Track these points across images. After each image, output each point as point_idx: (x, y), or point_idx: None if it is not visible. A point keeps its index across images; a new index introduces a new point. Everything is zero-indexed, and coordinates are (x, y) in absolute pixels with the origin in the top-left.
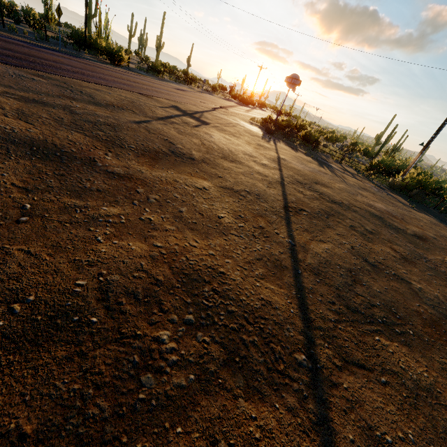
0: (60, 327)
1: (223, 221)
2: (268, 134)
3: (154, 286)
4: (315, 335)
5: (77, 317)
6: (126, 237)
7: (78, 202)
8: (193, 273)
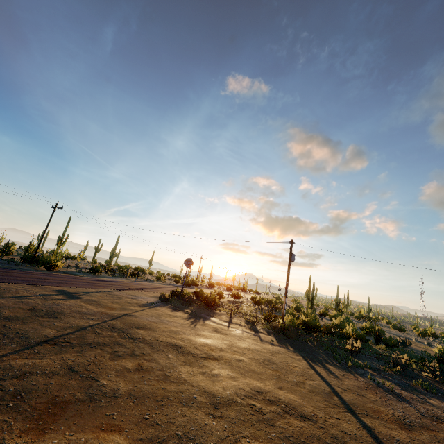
0: None
1: None
2: (162, 302)
3: None
4: None
5: None
6: None
7: None
8: None
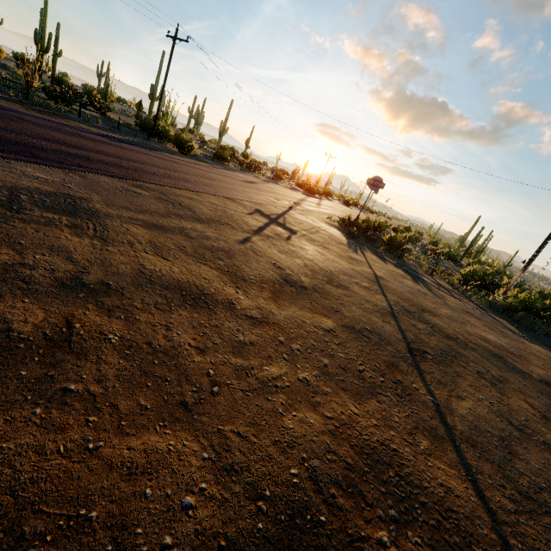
0: (301, 529)
1: (364, 375)
2: (350, 239)
3: (348, 471)
4: (505, 532)
5: (309, 515)
6: (298, 406)
7: (243, 361)
8: (372, 452)
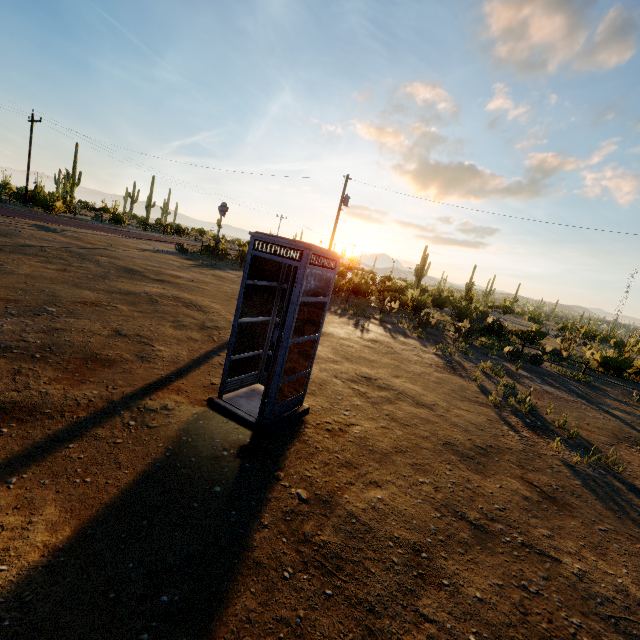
0: None
1: None
2: (180, 253)
3: None
4: None
5: None
6: None
7: None
8: None
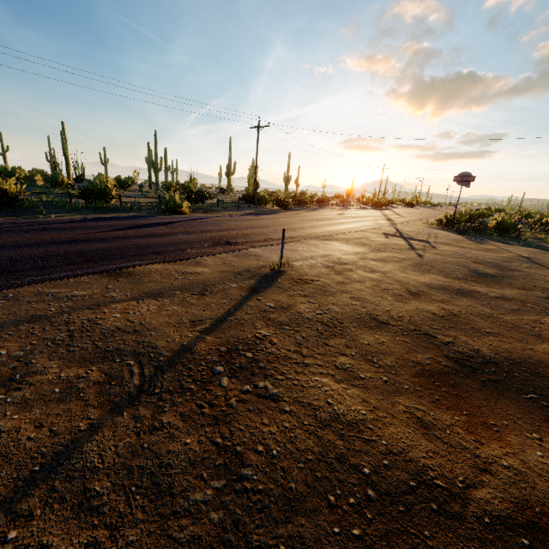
0: None
1: None
2: (462, 234)
3: None
4: None
5: None
6: None
7: (529, 318)
8: None
